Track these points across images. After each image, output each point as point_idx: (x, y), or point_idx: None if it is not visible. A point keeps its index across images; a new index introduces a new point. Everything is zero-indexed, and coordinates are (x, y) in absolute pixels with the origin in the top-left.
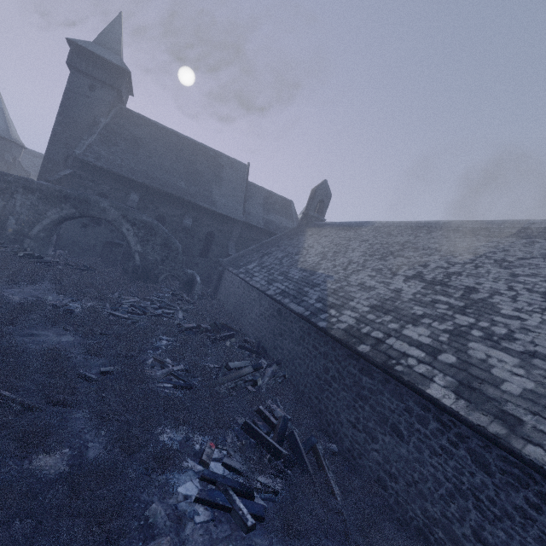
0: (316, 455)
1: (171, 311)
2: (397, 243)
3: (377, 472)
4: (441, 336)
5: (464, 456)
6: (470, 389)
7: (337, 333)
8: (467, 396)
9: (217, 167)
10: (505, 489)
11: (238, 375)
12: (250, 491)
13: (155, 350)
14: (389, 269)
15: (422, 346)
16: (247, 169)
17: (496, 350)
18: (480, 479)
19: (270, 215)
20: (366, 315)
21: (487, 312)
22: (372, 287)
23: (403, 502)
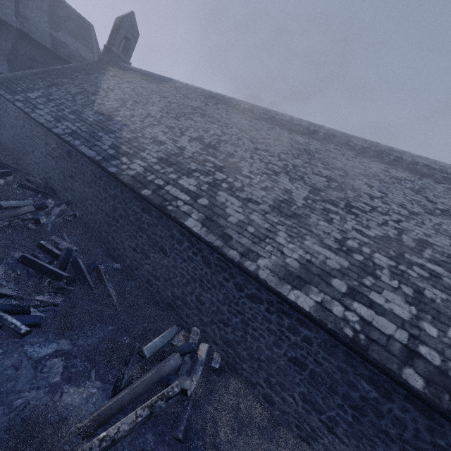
0: (99, 273)
1: None
2: (191, 107)
3: (147, 277)
4: (203, 186)
5: (199, 260)
6: (211, 221)
7: (125, 179)
8: (208, 225)
9: None
10: (216, 274)
11: (14, 214)
12: (25, 309)
13: None
14: (180, 128)
15: (189, 193)
16: None
17: (232, 197)
18: (205, 271)
19: (61, 33)
20: (153, 165)
21: (235, 172)
22: (163, 142)
23: (161, 291)
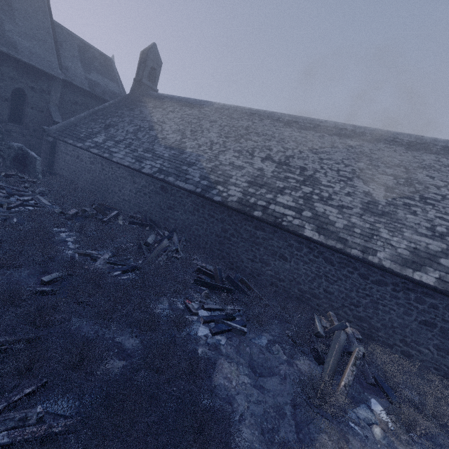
0: (244, 283)
1: (28, 198)
2: (242, 127)
3: (271, 280)
4: (299, 201)
5: (321, 261)
6: (323, 229)
7: (234, 205)
8: (323, 233)
9: None
10: (339, 269)
11: (161, 248)
12: (232, 316)
13: (62, 244)
14: (247, 151)
15: (292, 208)
16: None
17: (327, 206)
18: (329, 268)
19: (93, 74)
20: (247, 189)
21: (316, 184)
22: (242, 167)
23: (288, 290)
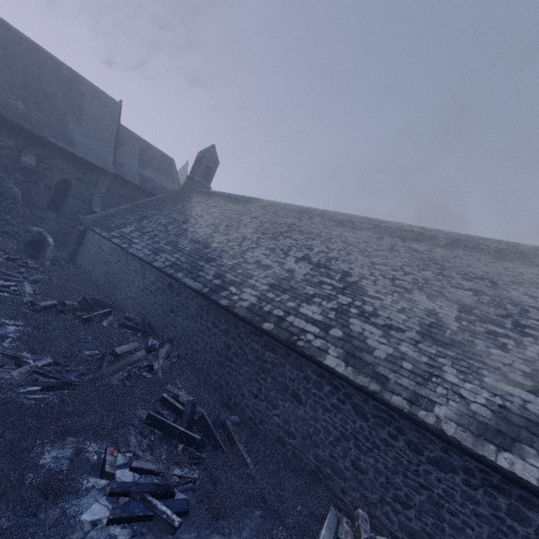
0: (227, 432)
1: (11, 283)
2: (285, 224)
3: (277, 433)
4: (330, 314)
5: (349, 410)
6: (354, 357)
7: (241, 312)
8: (353, 363)
9: (76, 94)
10: (376, 428)
11: (129, 362)
12: (169, 489)
13: None
14: (281, 249)
15: (317, 323)
16: (119, 108)
17: (368, 324)
18: (360, 424)
19: (148, 171)
20: (266, 293)
21: (359, 293)
22: (268, 266)
23: (299, 454)
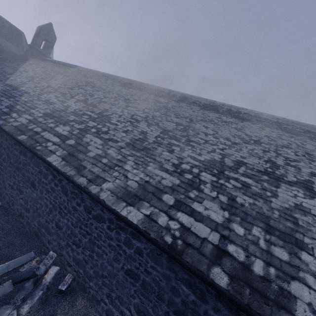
0: None
1: None
2: (85, 81)
3: (20, 210)
4: (75, 131)
5: (59, 190)
6: (72, 156)
7: (8, 128)
8: (68, 159)
9: None
10: (71, 200)
11: None
12: None
13: None
14: (71, 94)
15: (61, 136)
16: None
17: (97, 138)
18: (63, 199)
19: None
20: (38, 118)
21: (105, 121)
22: (53, 103)
23: (30, 222)
